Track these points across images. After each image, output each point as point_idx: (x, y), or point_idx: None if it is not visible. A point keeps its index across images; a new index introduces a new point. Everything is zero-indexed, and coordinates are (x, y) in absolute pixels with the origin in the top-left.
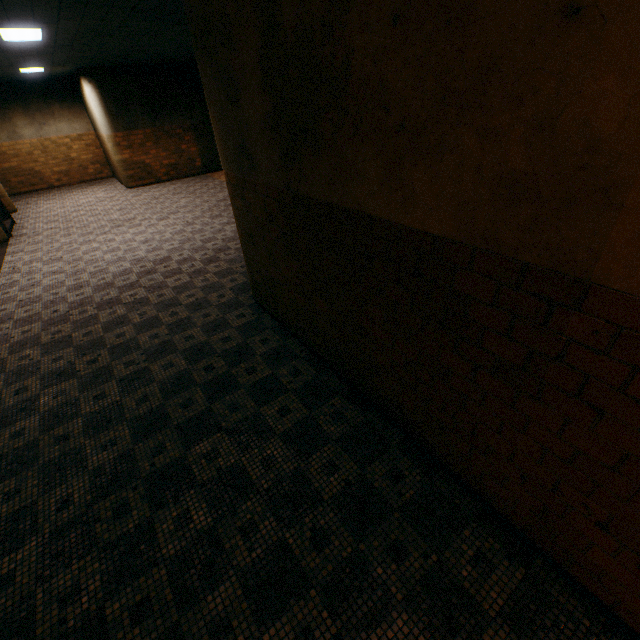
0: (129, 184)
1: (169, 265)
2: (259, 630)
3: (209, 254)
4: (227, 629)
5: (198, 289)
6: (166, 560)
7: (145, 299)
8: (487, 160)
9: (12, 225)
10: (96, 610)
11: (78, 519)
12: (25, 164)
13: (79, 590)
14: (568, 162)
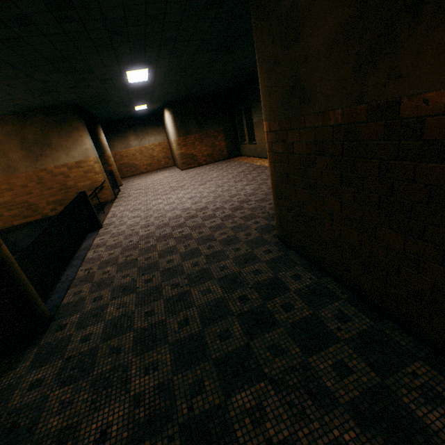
0: (182, 167)
1: (206, 212)
2: None
3: (235, 204)
4: None
5: (228, 228)
6: None
7: (189, 235)
8: None
9: (118, 192)
10: None
11: None
12: (130, 161)
13: None
14: None
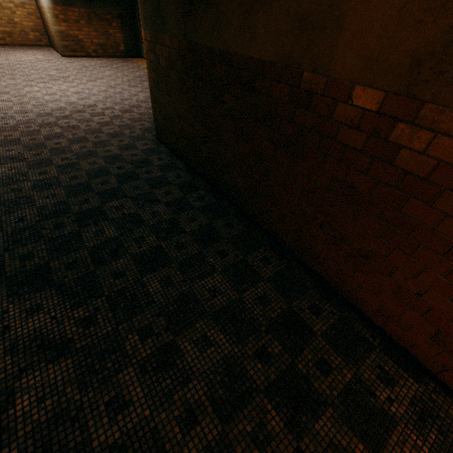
0: (64, 53)
1: (95, 109)
2: (141, 276)
3: (126, 108)
4: (123, 275)
5: (116, 126)
6: (88, 248)
7: (76, 126)
8: (292, 5)
9: None
10: (44, 264)
11: (30, 227)
12: None
13: (33, 255)
14: (325, 3)
